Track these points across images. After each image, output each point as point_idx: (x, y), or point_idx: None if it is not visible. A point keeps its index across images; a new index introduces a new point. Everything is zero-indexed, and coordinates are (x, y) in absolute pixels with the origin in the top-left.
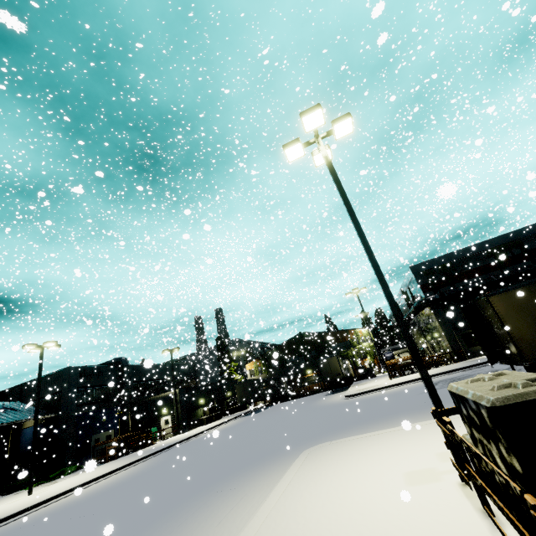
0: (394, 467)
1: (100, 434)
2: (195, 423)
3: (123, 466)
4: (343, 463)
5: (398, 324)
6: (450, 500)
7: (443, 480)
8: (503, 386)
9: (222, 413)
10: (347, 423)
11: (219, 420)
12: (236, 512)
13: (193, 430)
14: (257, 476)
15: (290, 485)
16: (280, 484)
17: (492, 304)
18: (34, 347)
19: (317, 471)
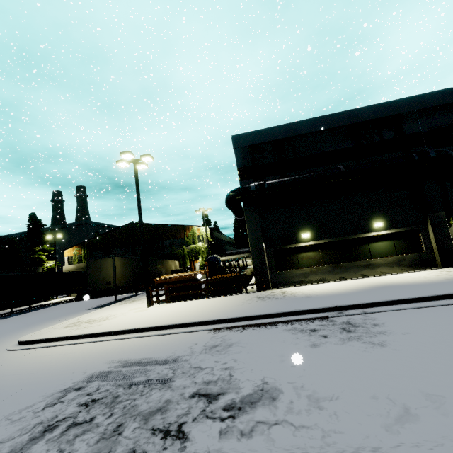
0: None
1: None
2: None
3: None
4: None
5: None
6: None
7: None
8: None
9: None
10: None
11: None
12: None
13: None
14: None
15: None
16: None
17: None
18: None
19: None
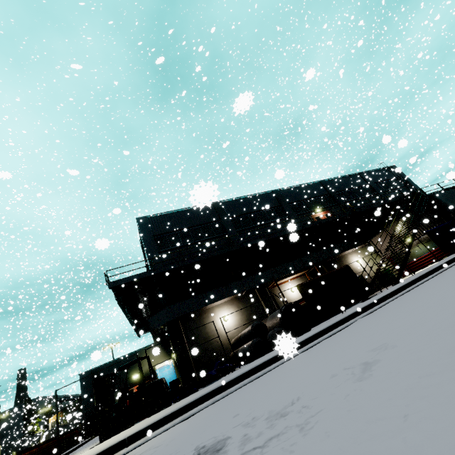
0: None
1: None
2: None
3: None
4: None
5: None
6: None
7: None
8: None
9: None
10: None
11: None
12: None
13: None
14: None
15: None
16: None
17: None
18: None
19: None
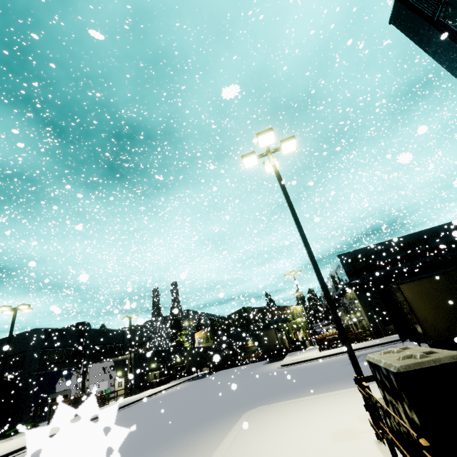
0: (322, 427)
1: (58, 393)
2: (146, 386)
3: None
4: (280, 423)
5: (328, 304)
6: (367, 454)
7: (362, 438)
8: (406, 357)
9: (171, 377)
10: (283, 389)
11: (167, 383)
12: None
13: (143, 393)
14: (204, 434)
15: (234, 442)
16: (226, 441)
17: (402, 291)
18: (8, 309)
19: (258, 430)
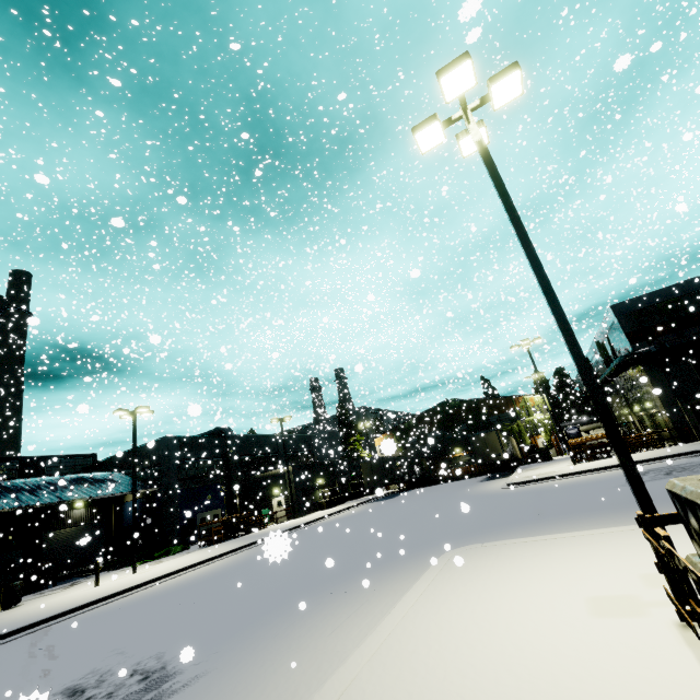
0: (572, 588)
1: (206, 513)
2: (313, 507)
3: (230, 551)
4: (498, 574)
5: (586, 388)
6: (659, 647)
7: (649, 615)
8: None
9: (345, 496)
10: (508, 520)
11: (341, 504)
12: (353, 622)
13: (310, 515)
14: (383, 578)
15: (423, 596)
16: (411, 594)
17: None
18: (126, 413)
19: (461, 581)
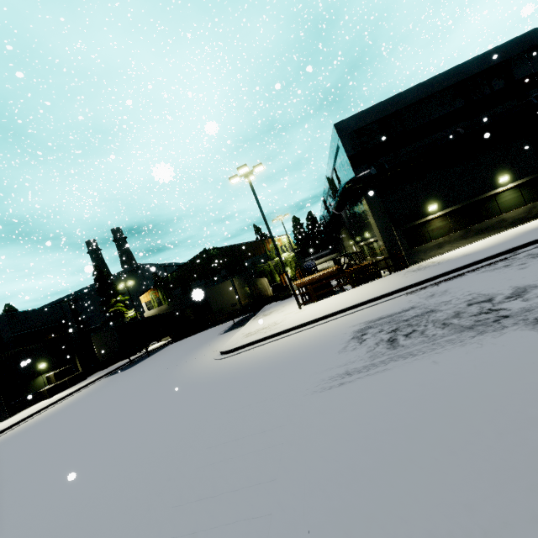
0: None
1: None
2: (29, 400)
3: None
4: None
5: None
6: None
7: None
8: None
9: (94, 368)
10: None
11: (80, 382)
12: None
13: (10, 419)
14: None
15: None
16: None
17: None
18: None
19: None
